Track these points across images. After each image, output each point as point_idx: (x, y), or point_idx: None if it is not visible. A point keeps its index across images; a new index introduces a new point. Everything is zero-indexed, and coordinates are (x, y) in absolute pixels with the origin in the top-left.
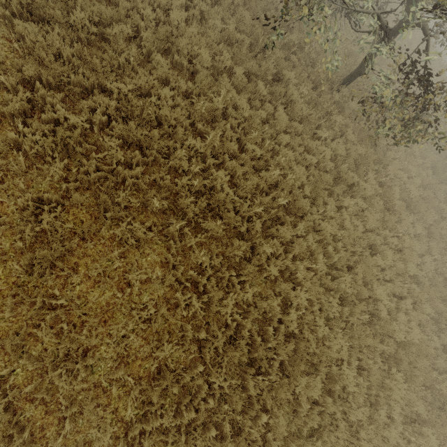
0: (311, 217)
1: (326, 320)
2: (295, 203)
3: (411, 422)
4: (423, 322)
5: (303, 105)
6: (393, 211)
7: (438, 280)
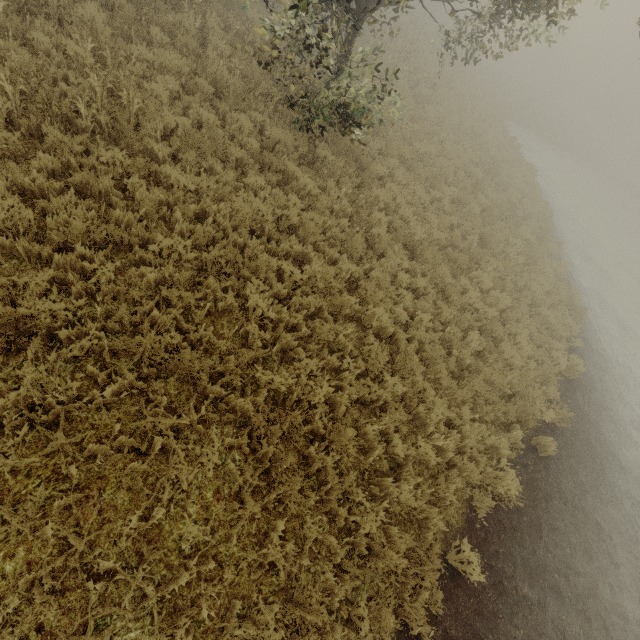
0: (160, 166)
1: (107, 312)
2: (151, 156)
3: (265, 604)
4: (379, 404)
5: (222, 67)
6: (377, 247)
7: (440, 354)
